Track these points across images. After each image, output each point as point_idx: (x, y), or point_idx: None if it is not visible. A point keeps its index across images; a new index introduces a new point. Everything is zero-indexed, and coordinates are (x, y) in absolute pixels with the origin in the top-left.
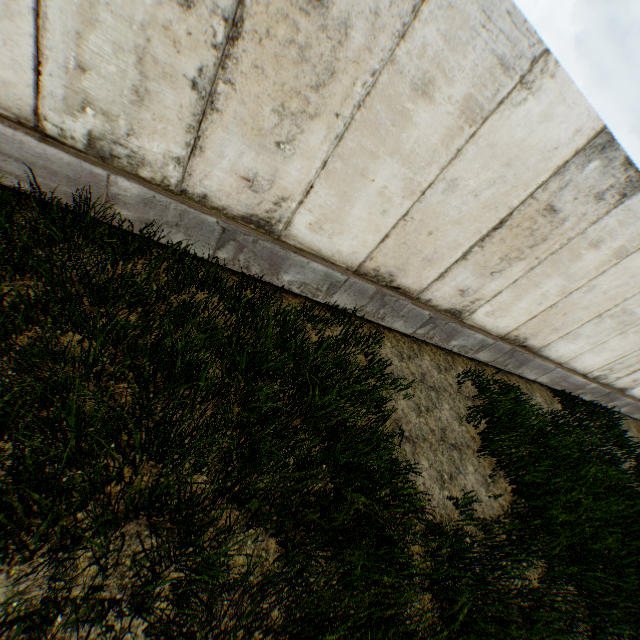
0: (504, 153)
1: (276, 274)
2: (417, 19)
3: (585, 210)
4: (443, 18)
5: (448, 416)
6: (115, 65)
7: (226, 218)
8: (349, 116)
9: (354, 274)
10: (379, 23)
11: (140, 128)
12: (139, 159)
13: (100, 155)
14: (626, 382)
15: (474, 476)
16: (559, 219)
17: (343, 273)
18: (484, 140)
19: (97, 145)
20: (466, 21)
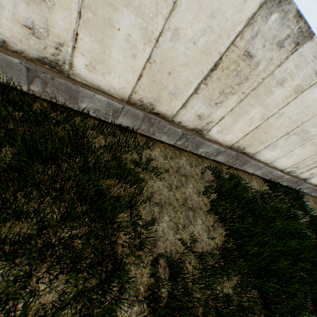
0: (208, 6)
1: (76, 103)
2: None
3: (272, 56)
4: None
5: (191, 191)
6: None
7: (27, 60)
8: None
9: (127, 103)
10: None
11: None
12: None
13: None
14: (306, 175)
15: (201, 226)
16: (255, 63)
17: (119, 102)
18: None
19: None
20: None
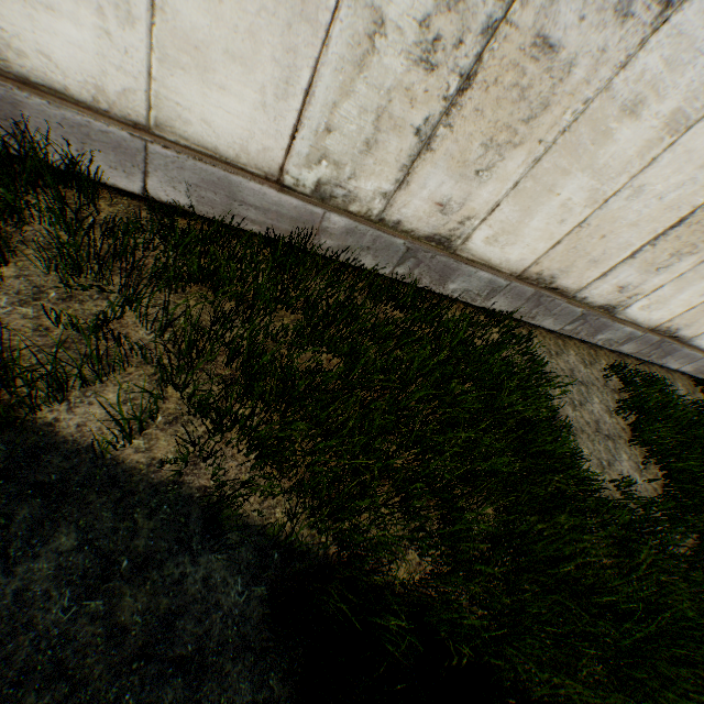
0: (700, 157)
1: (443, 284)
2: (642, 49)
3: None
4: (668, 45)
5: (598, 409)
6: (356, 124)
7: (412, 239)
8: (551, 141)
9: (516, 279)
10: (603, 58)
11: (361, 172)
12: (352, 197)
13: (321, 197)
14: None
15: (627, 463)
16: None
17: (506, 279)
18: (681, 147)
19: (321, 189)
20: (691, 44)
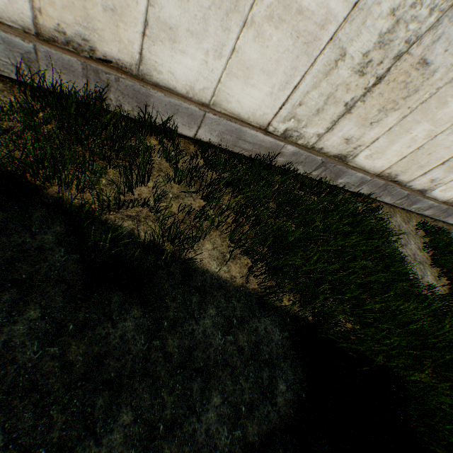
0: None
1: (335, 179)
2: None
3: None
4: None
5: (413, 247)
6: (315, 101)
7: (326, 157)
8: (414, 107)
9: (375, 176)
10: (451, 68)
11: (310, 124)
12: (301, 136)
13: (284, 136)
14: None
15: (430, 277)
16: None
17: (371, 176)
18: None
19: (286, 133)
20: None
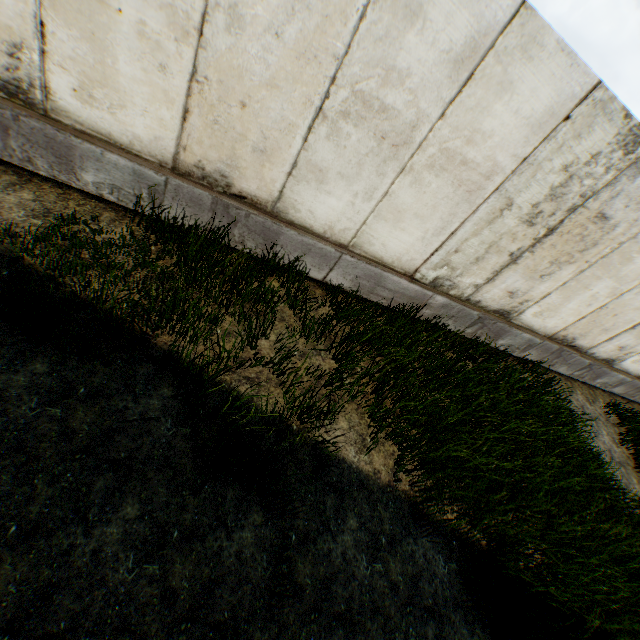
0: None
1: (495, 340)
2: None
3: None
4: None
5: (607, 440)
6: (474, 249)
7: (483, 311)
8: (593, 261)
9: (546, 339)
10: (634, 223)
11: (466, 273)
12: (454, 286)
13: (434, 285)
14: None
15: (637, 486)
16: None
17: (540, 339)
18: None
19: (436, 281)
20: None
